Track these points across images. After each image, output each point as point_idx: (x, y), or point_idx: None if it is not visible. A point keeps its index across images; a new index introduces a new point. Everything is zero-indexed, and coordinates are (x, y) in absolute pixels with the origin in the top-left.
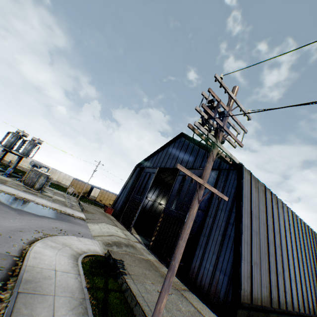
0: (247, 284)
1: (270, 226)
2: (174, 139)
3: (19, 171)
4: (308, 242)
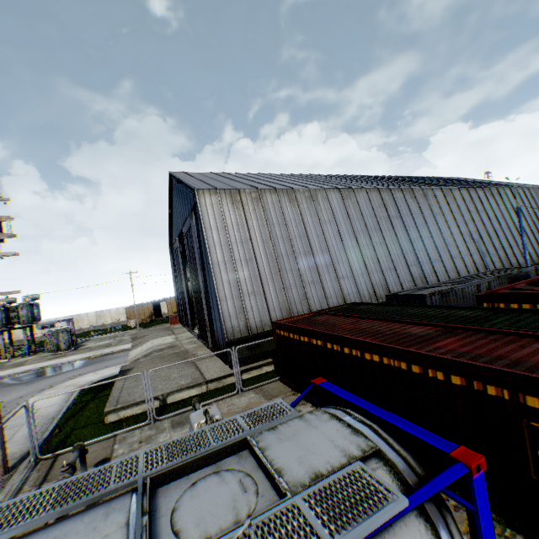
0: (240, 320)
1: (283, 237)
2: (171, 187)
3: None
4: (396, 212)
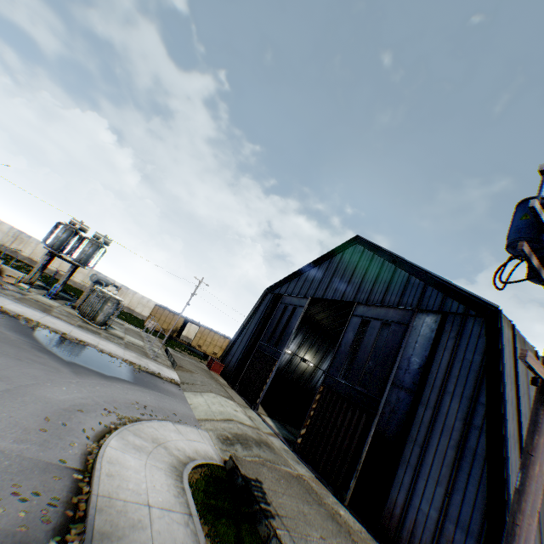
0: None
1: None
2: (340, 248)
3: (68, 288)
4: None
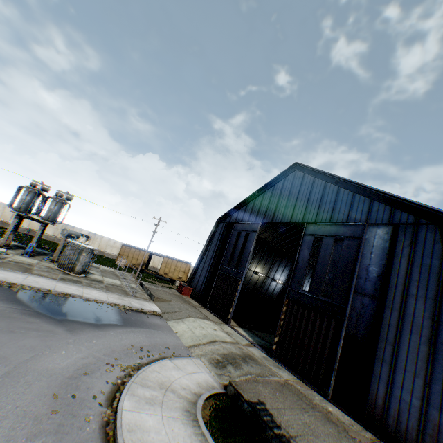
0: None
1: None
2: (281, 175)
3: (42, 243)
4: None
